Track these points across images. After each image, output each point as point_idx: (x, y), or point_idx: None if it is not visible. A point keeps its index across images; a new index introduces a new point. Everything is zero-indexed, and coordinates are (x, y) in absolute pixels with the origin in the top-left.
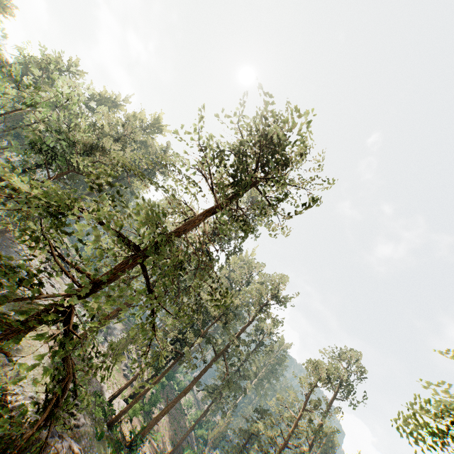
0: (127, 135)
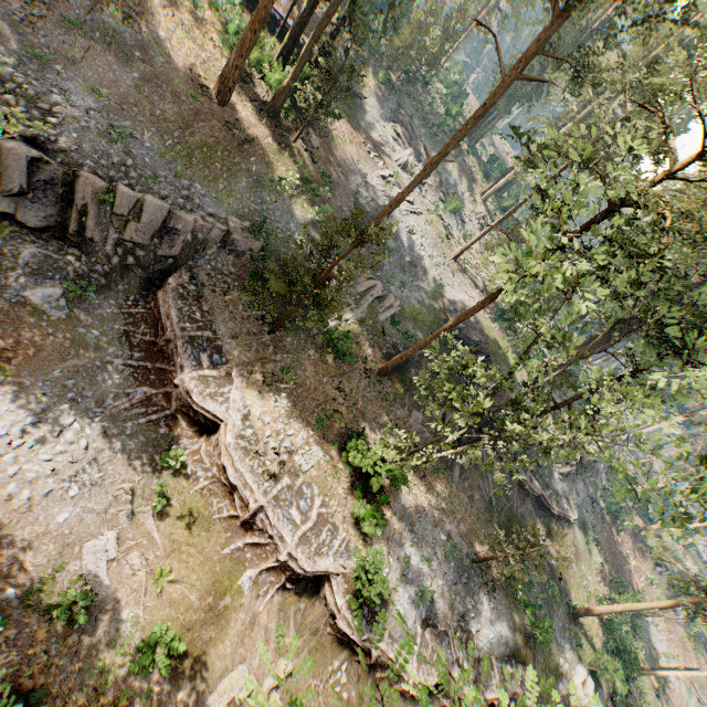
0: None
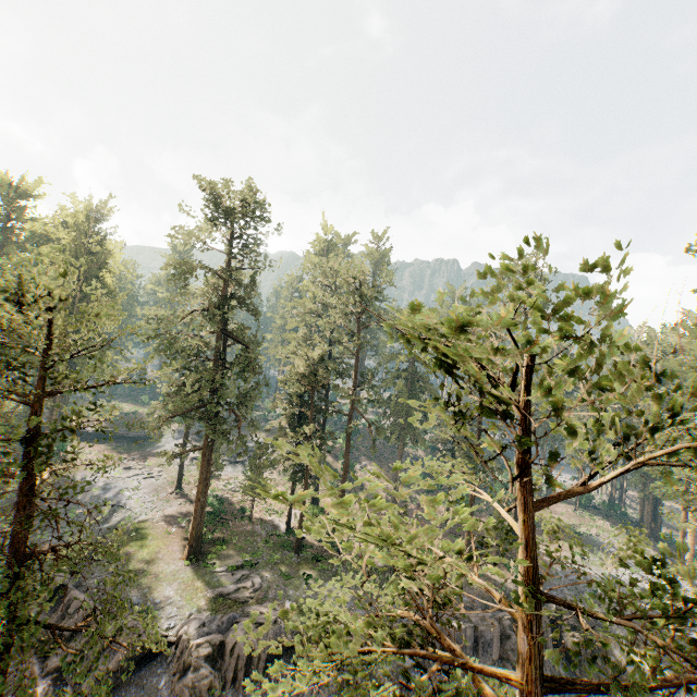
0: (2, 253)
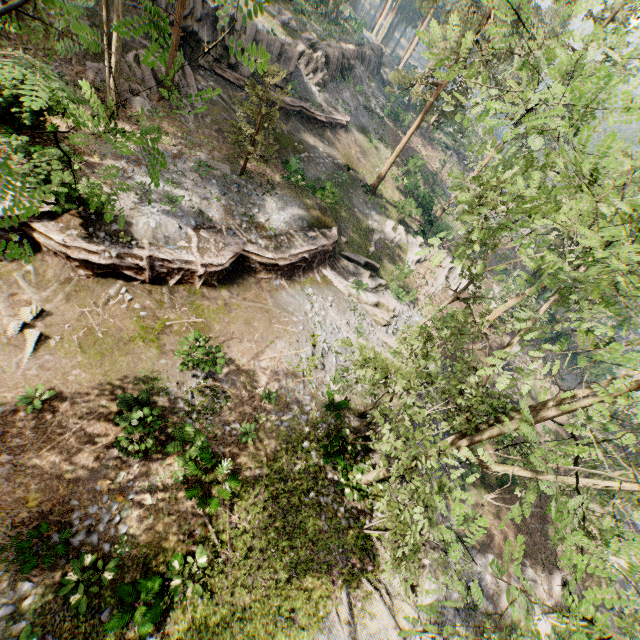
0: None
